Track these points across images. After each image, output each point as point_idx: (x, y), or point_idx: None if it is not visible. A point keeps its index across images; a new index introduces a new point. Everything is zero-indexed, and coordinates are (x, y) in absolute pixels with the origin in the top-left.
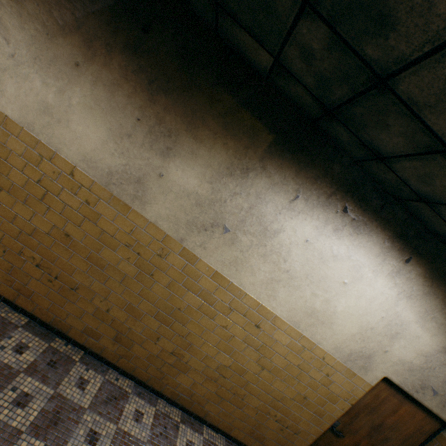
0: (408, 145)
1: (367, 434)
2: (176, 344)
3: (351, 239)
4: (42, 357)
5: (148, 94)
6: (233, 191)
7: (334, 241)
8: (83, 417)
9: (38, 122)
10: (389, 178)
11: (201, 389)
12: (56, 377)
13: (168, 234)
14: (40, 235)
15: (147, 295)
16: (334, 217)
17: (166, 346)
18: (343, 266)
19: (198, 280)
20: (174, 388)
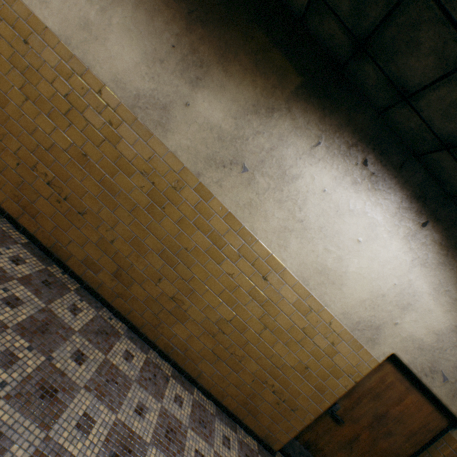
0: (436, 65)
1: (369, 425)
2: (178, 288)
3: (369, 194)
4: (38, 275)
5: (186, 23)
6: (256, 129)
7: (351, 194)
8: (71, 337)
9: (76, 37)
10: (412, 125)
11: (197, 344)
12: (49, 295)
13: (186, 166)
14: (57, 152)
15: (155, 229)
16: (353, 168)
17: (166, 289)
18: (359, 223)
19: (209, 219)
20: (169, 339)
